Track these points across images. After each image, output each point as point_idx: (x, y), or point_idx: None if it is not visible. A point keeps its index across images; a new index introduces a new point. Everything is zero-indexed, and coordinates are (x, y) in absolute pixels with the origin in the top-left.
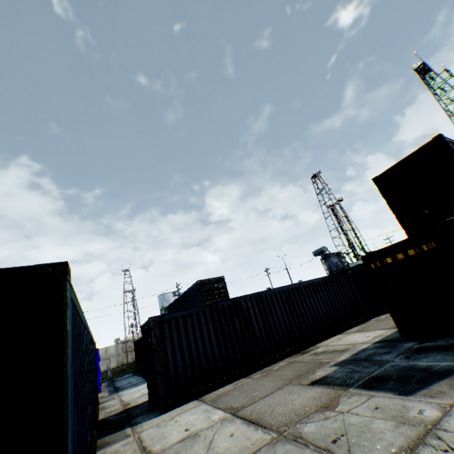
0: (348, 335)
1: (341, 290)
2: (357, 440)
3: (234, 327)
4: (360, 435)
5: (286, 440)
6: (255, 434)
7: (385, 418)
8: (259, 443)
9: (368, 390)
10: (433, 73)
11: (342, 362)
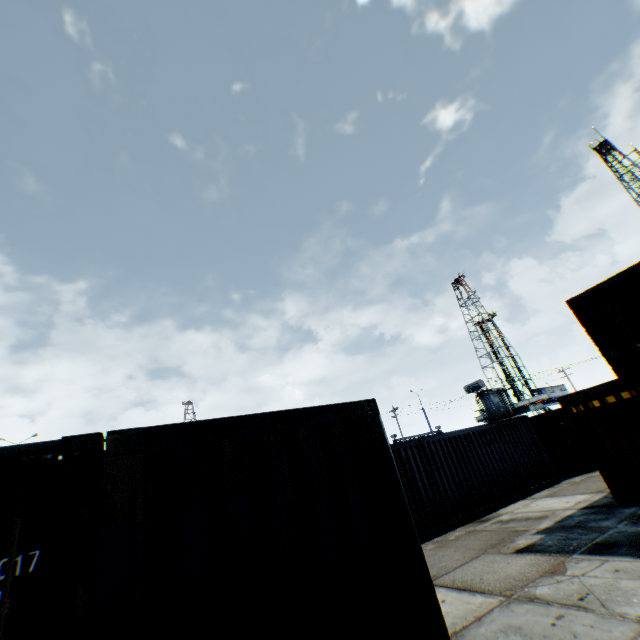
0: (537, 501)
1: (520, 440)
2: (607, 597)
3: None
4: (609, 593)
5: (519, 601)
6: (474, 598)
7: (631, 578)
8: (487, 605)
9: (597, 555)
10: (618, 153)
11: (547, 530)
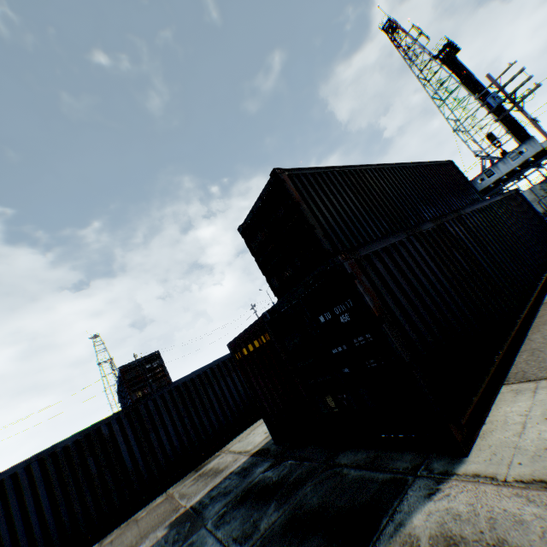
0: (262, 424)
1: None
2: None
3: (87, 471)
4: None
5: None
6: None
7: None
8: None
9: None
10: (402, 32)
11: (181, 516)
